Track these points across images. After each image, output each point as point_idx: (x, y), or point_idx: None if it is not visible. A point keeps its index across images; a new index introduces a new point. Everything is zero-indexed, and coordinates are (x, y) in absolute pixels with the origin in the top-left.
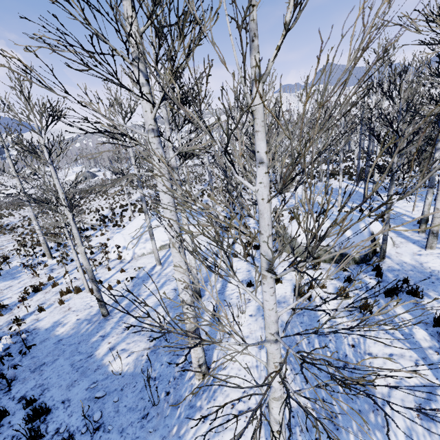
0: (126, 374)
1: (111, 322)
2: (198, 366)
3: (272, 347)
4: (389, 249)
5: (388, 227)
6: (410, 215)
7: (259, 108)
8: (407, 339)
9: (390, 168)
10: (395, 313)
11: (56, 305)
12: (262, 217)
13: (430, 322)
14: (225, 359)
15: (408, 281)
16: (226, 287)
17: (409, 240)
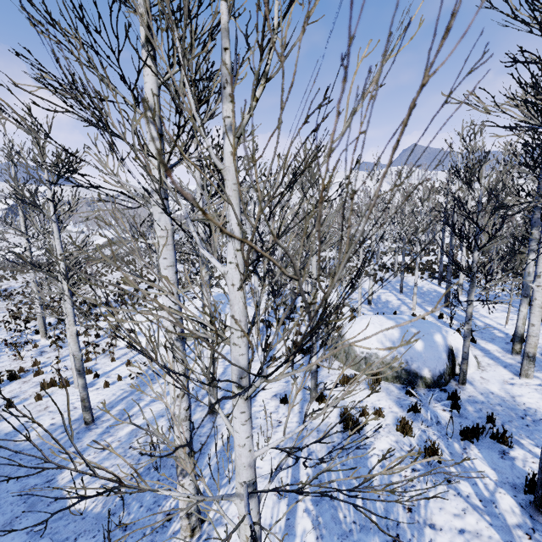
0: (88, 515)
1: (92, 434)
2: (186, 515)
3: (243, 506)
4: (472, 371)
5: (468, 342)
6: (502, 329)
7: (230, 167)
8: (486, 509)
9: (470, 266)
10: (473, 465)
11: (31, 401)
12: (233, 309)
13: (520, 485)
14: (229, 508)
15: (494, 420)
16: (254, 401)
17: (499, 362)
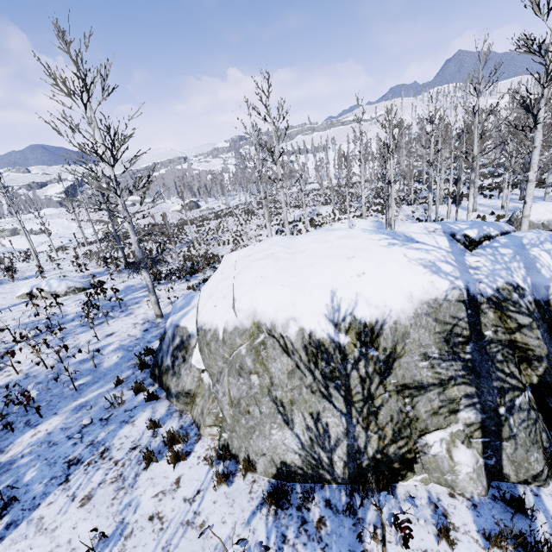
0: None
1: None
2: None
3: None
4: None
5: None
6: None
7: None
8: None
9: None
10: None
11: None
12: None
13: None
14: None
15: None
16: None
17: None
